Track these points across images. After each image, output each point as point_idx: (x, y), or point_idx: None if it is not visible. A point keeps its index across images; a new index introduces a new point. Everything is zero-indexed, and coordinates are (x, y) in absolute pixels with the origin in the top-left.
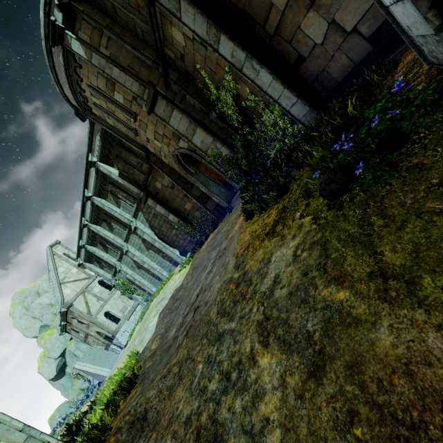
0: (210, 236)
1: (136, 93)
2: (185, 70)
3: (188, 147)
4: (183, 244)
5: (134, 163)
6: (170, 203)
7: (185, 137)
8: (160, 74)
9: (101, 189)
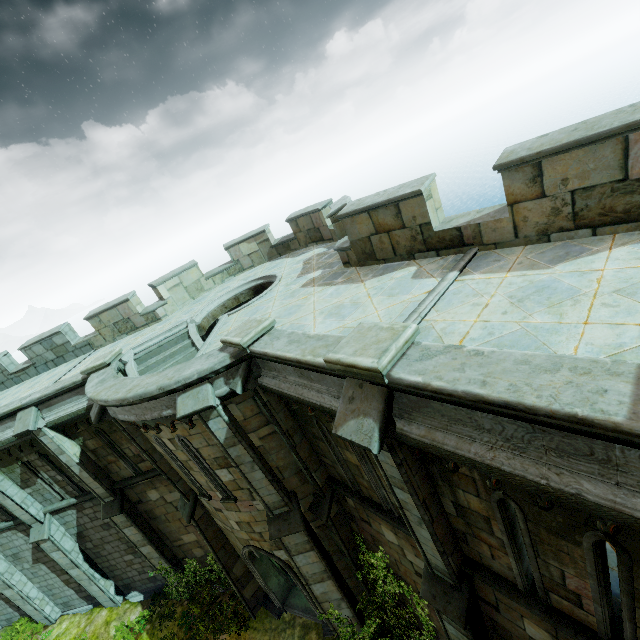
0: (225, 635)
1: (266, 502)
2: (353, 515)
3: (287, 560)
4: (132, 577)
5: (129, 452)
6: (157, 522)
7: (305, 578)
8: (313, 491)
9: (3, 452)
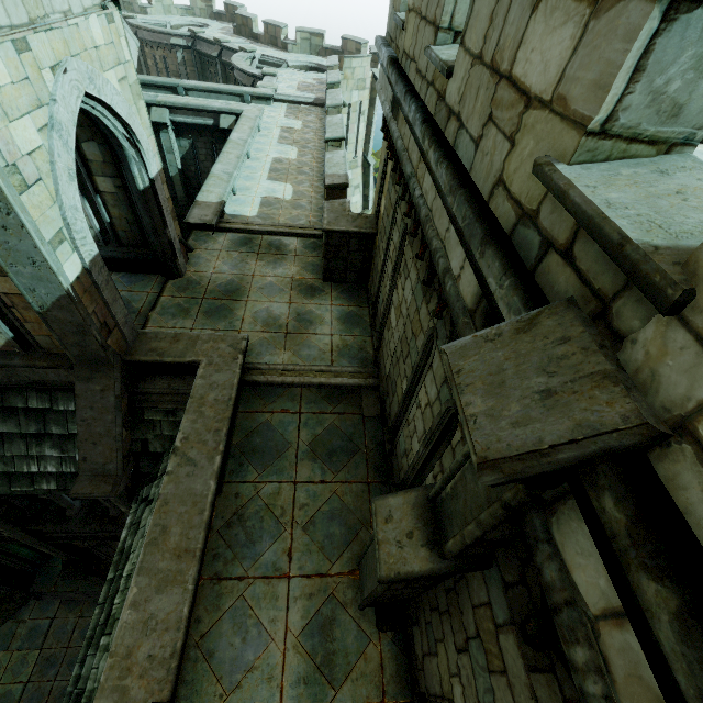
0: None
1: None
2: None
3: None
4: None
5: None
6: None
7: None
8: None
9: None
